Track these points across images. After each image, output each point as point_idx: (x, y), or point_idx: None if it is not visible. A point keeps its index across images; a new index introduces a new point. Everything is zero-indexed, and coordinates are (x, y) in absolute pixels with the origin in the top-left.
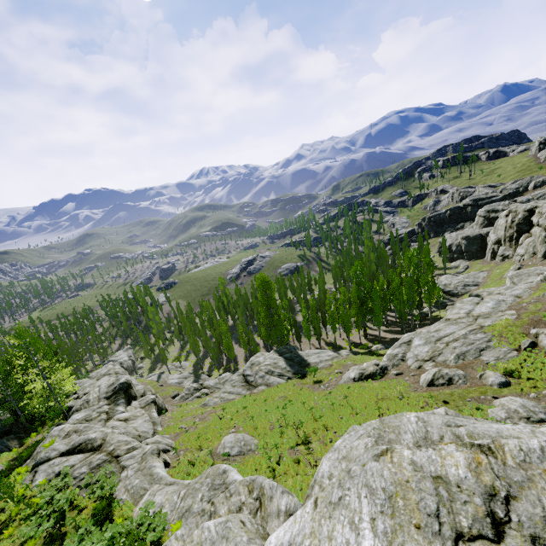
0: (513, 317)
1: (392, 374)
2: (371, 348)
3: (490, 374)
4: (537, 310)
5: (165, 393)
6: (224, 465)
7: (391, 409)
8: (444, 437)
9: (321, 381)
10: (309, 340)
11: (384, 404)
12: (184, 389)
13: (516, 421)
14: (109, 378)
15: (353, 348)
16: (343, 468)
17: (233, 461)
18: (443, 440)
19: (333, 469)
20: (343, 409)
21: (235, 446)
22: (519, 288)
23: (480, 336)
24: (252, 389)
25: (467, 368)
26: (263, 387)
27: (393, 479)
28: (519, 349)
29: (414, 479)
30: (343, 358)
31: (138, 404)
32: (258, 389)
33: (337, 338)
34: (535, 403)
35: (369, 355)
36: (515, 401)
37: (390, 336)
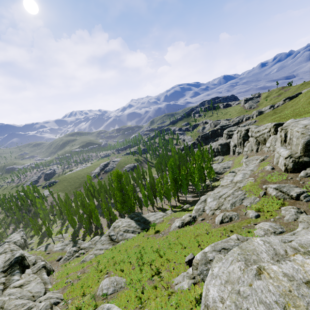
0: (253, 181)
1: (199, 220)
2: (183, 207)
3: (250, 211)
4: (262, 176)
5: (51, 258)
6: (107, 304)
7: (204, 241)
8: (286, 250)
9: (159, 231)
10: (147, 208)
11: (199, 239)
12: (66, 253)
13: (269, 235)
14: (5, 255)
15: (173, 209)
16: (230, 291)
17: (110, 298)
18: (287, 253)
19: (221, 293)
20: (176, 246)
21: (110, 287)
22: (251, 166)
23: (240, 192)
24: (115, 244)
25: (237, 211)
26: (123, 241)
27: (279, 291)
28: (259, 196)
29: (293, 287)
30: (169, 215)
31: (31, 271)
32: (119, 243)
33: (163, 204)
34: (275, 223)
35: (183, 211)
36: (266, 224)
37: (192, 199)
